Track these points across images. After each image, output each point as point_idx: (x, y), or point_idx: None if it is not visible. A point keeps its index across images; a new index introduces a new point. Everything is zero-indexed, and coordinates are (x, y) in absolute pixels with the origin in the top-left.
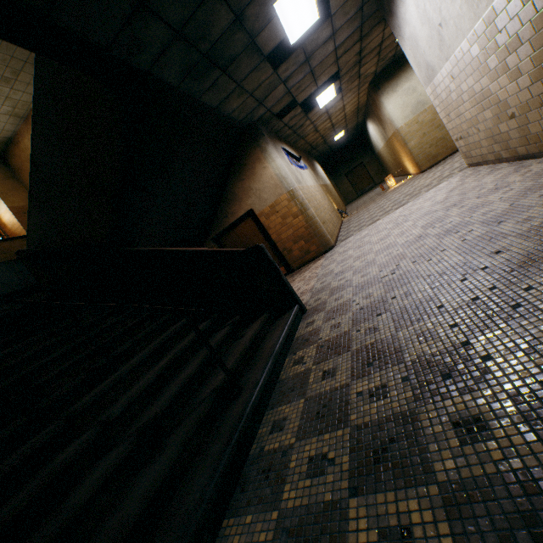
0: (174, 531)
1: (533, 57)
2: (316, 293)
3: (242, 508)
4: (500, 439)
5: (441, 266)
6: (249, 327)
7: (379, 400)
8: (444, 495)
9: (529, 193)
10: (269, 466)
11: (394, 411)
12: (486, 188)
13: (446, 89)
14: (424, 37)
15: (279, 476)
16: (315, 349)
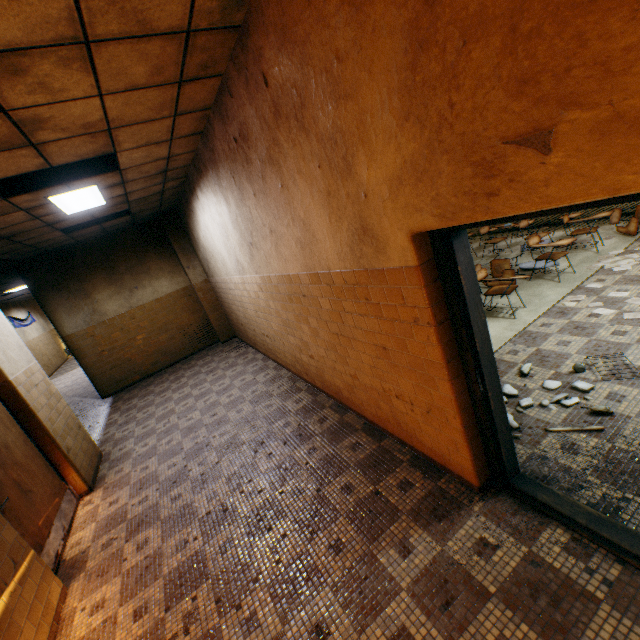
0: None
1: None
2: None
3: None
4: None
5: None
6: None
7: None
8: None
9: None
10: None
11: None
12: None
13: None
14: None
15: None
16: None
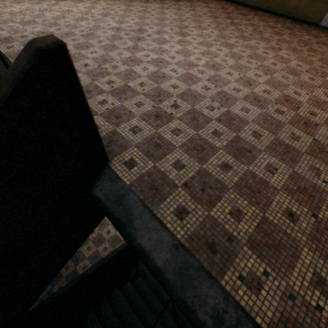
0: None
1: None
2: None
3: None
4: None
5: None
6: (140, 269)
7: None
8: None
9: None
10: None
11: None
12: None
13: None
14: None
15: None
16: None
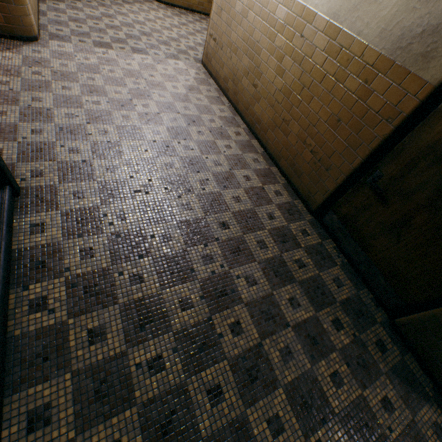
0: None
1: (295, 81)
2: (30, 153)
3: None
4: (227, 399)
5: (190, 215)
6: None
7: (158, 373)
8: None
9: (239, 166)
10: None
11: (172, 384)
12: (216, 124)
13: None
14: None
15: None
16: (64, 289)
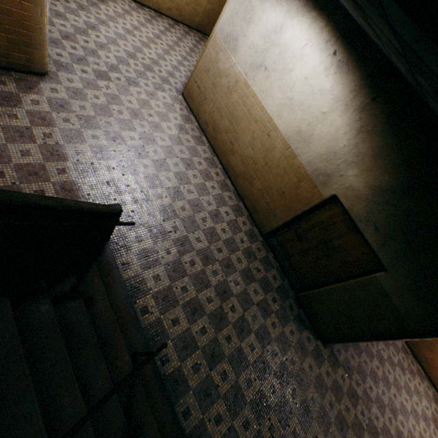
0: (173, 432)
1: (261, 158)
2: None
3: (175, 400)
4: (233, 340)
5: (202, 246)
6: (86, 286)
7: (205, 334)
8: (228, 358)
9: (222, 204)
10: (175, 379)
11: (211, 338)
12: (203, 166)
13: (227, 72)
14: (256, 40)
15: (184, 380)
16: (153, 300)
